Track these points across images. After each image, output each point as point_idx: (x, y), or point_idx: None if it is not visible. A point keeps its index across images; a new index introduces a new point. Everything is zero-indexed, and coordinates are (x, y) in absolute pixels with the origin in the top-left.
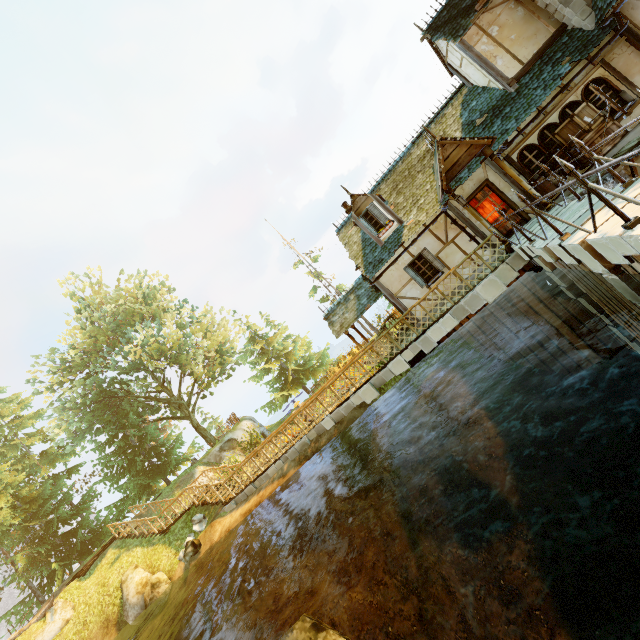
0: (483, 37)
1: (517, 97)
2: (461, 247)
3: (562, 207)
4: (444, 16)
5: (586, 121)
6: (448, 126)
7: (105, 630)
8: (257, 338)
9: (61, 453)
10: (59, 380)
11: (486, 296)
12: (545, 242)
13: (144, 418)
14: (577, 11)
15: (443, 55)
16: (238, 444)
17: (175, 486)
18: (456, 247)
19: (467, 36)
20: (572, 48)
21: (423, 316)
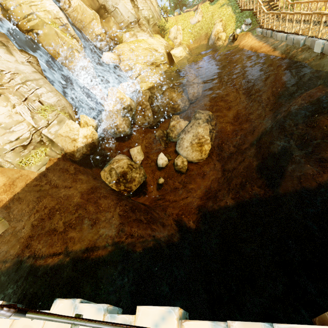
0: None
1: None
2: None
3: None
4: None
5: None
6: None
7: (205, 37)
8: None
9: None
10: None
11: None
12: None
13: None
14: None
15: None
16: None
17: None
18: None
19: None
20: None
21: None
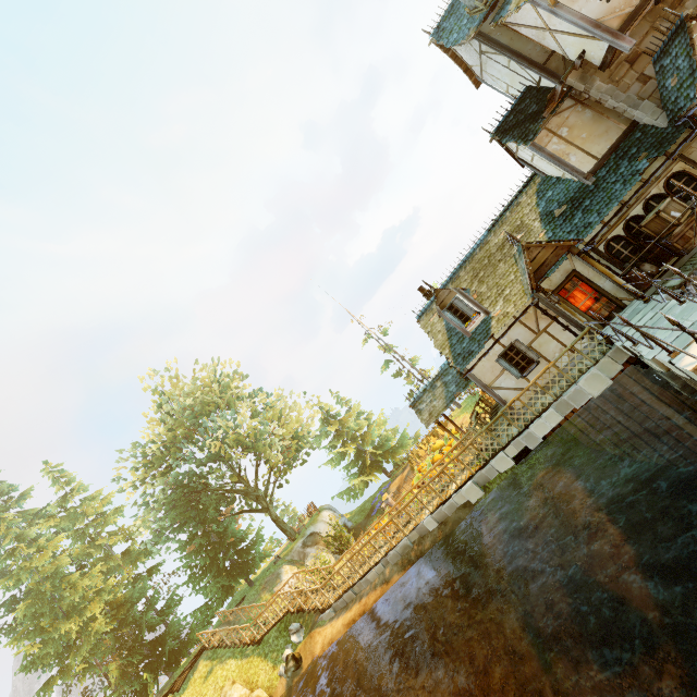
0: (553, 138)
1: (596, 190)
2: (554, 336)
3: (662, 304)
4: (511, 120)
5: (673, 216)
6: (525, 215)
7: None
8: (330, 419)
9: (142, 552)
10: (143, 477)
11: (590, 390)
12: (652, 352)
13: (220, 511)
14: (647, 112)
15: (512, 151)
16: (321, 539)
17: (261, 588)
18: (549, 336)
19: (537, 138)
20: (647, 144)
21: (524, 411)
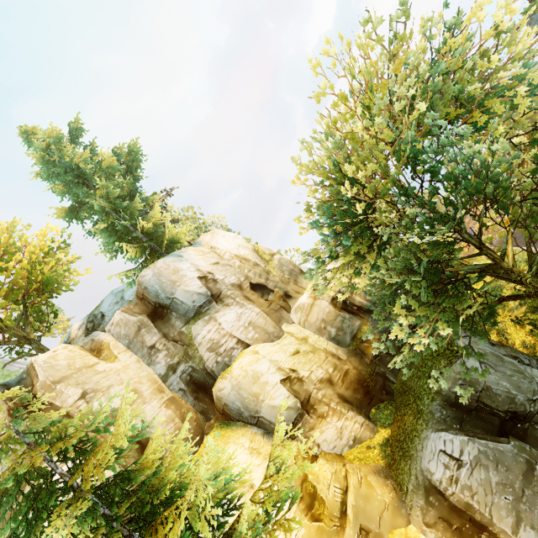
0: None
1: None
2: None
3: None
4: None
5: None
6: None
7: None
8: None
9: None
10: None
11: None
12: None
13: None
14: None
15: None
16: None
17: None
18: None
19: None
20: None
21: None
